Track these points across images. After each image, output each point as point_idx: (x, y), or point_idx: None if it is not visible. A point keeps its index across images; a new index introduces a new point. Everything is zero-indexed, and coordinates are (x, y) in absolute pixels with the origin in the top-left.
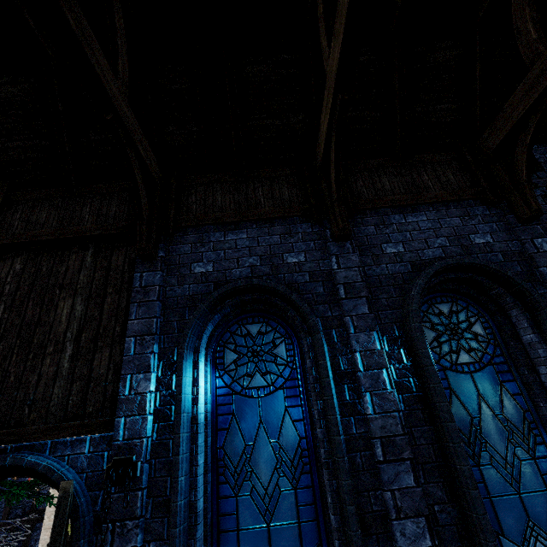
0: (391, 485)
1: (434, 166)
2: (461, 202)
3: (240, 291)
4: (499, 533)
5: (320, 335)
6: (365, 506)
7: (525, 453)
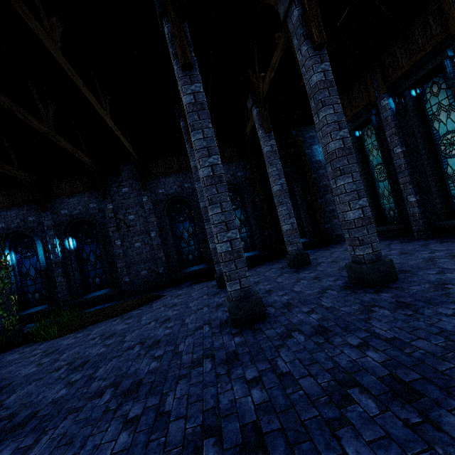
0: (56, 272)
1: (82, 177)
2: (89, 192)
3: (13, 233)
4: (89, 277)
5: (35, 243)
6: (51, 276)
7: (99, 261)
